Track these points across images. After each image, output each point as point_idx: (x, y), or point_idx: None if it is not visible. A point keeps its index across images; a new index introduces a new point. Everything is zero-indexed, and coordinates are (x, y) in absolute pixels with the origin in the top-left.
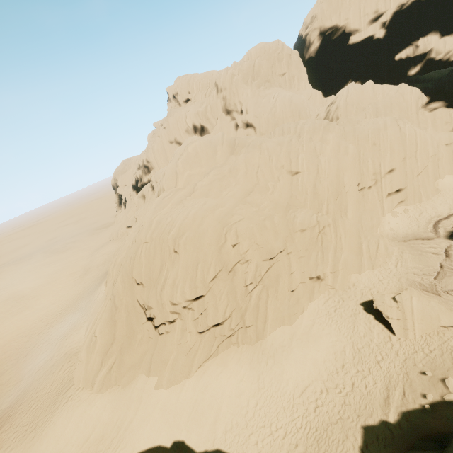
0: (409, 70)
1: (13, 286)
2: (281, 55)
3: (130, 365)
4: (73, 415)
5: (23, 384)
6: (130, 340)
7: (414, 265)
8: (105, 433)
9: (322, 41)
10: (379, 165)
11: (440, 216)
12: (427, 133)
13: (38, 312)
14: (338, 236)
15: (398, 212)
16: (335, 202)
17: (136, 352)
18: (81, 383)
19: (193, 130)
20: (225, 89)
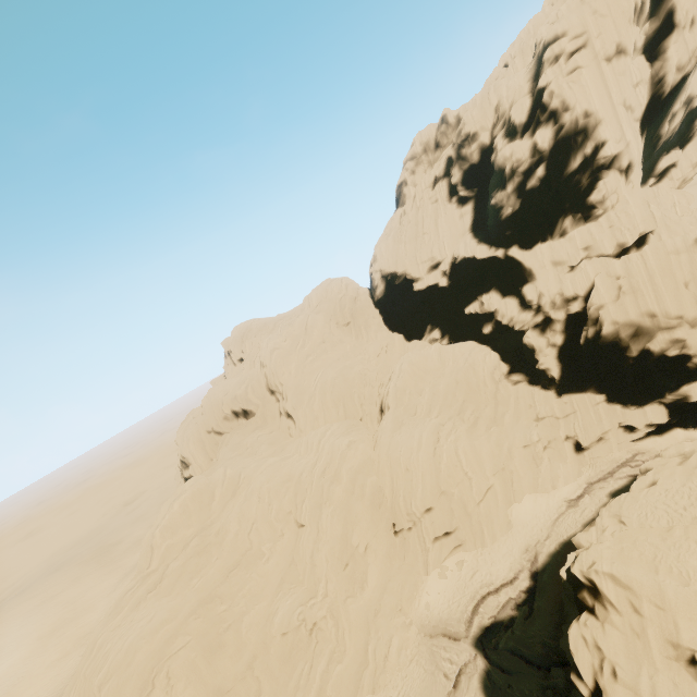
0: (482, 327)
1: (7, 654)
2: (343, 301)
3: None
4: None
5: None
6: None
7: None
8: None
9: (386, 284)
10: (410, 504)
11: (491, 586)
12: (492, 434)
13: None
14: (340, 631)
15: (448, 568)
16: (340, 574)
17: None
18: None
19: (234, 415)
20: (266, 366)
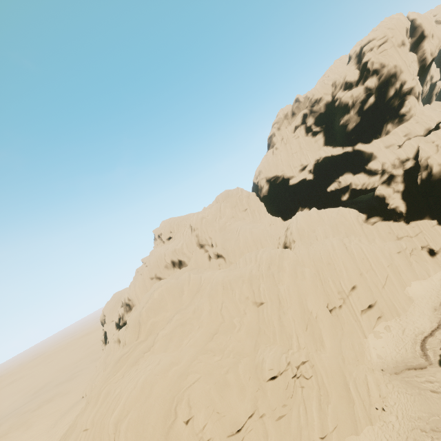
0: (341, 197)
1: None
2: (241, 197)
3: None
4: None
5: None
6: None
7: (417, 414)
8: None
9: (270, 185)
10: (340, 283)
11: (424, 333)
12: (375, 245)
13: None
14: (319, 377)
15: (380, 331)
16: (305, 332)
17: None
18: None
19: (172, 265)
20: (197, 229)
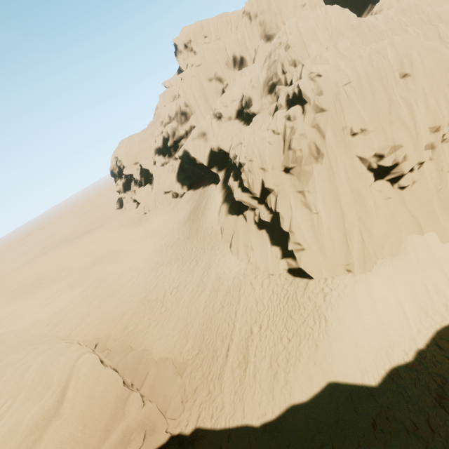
0: None
1: (65, 265)
2: None
3: (381, 234)
4: (356, 300)
5: (195, 327)
6: (364, 208)
7: None
8: (423, 305)
9: None
10: None
11: None
12: None
13: (128, 273)
14: None
15: None
16: None
17: (378, 218)
18: (325, 272)
19: (232, 63)
20: (262, 12)
